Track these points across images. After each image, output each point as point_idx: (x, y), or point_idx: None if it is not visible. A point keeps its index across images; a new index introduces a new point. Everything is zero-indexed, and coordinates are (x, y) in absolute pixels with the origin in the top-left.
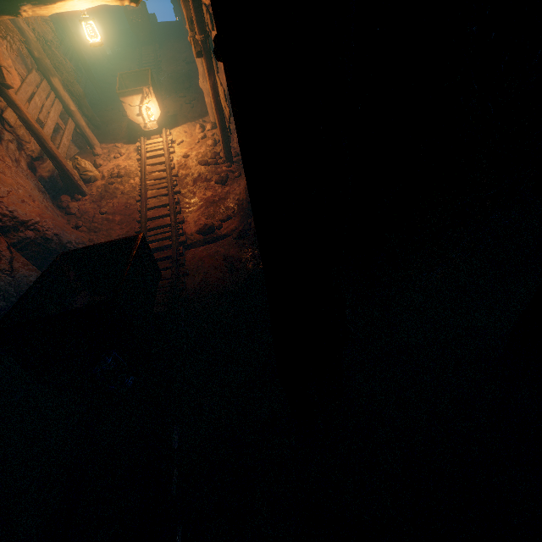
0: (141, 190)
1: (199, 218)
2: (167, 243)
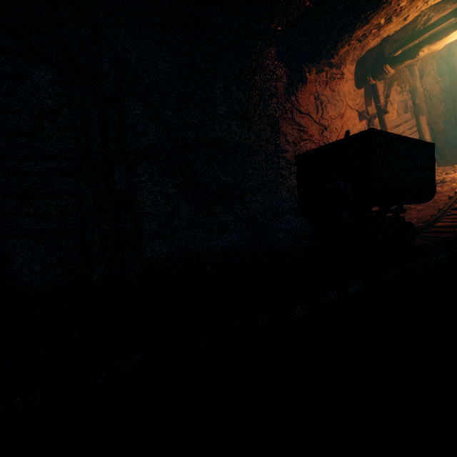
0: None
1: None
2: None
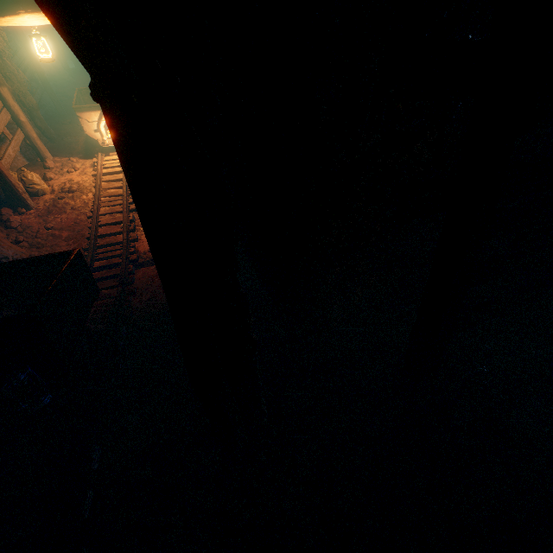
0: (94, 207)
1: None
2: (116, 261)
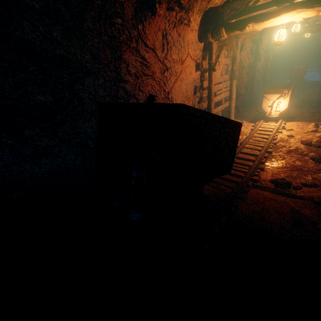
0: (243, 142)
1: (278, 173)
2: (240, 174)
